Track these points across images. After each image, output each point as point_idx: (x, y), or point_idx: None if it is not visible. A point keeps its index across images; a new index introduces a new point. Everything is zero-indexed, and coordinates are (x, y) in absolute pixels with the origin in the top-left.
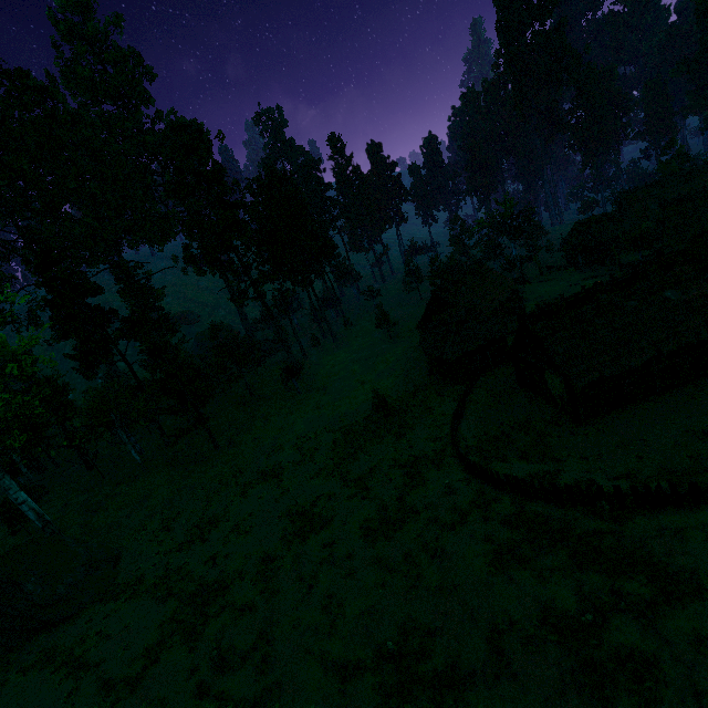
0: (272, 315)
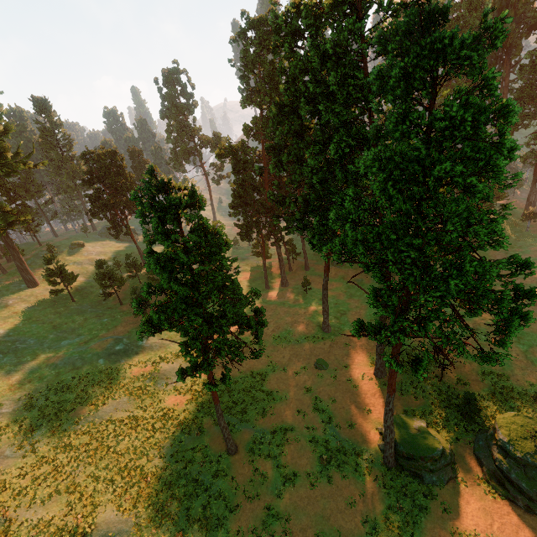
0: (536, 173)
